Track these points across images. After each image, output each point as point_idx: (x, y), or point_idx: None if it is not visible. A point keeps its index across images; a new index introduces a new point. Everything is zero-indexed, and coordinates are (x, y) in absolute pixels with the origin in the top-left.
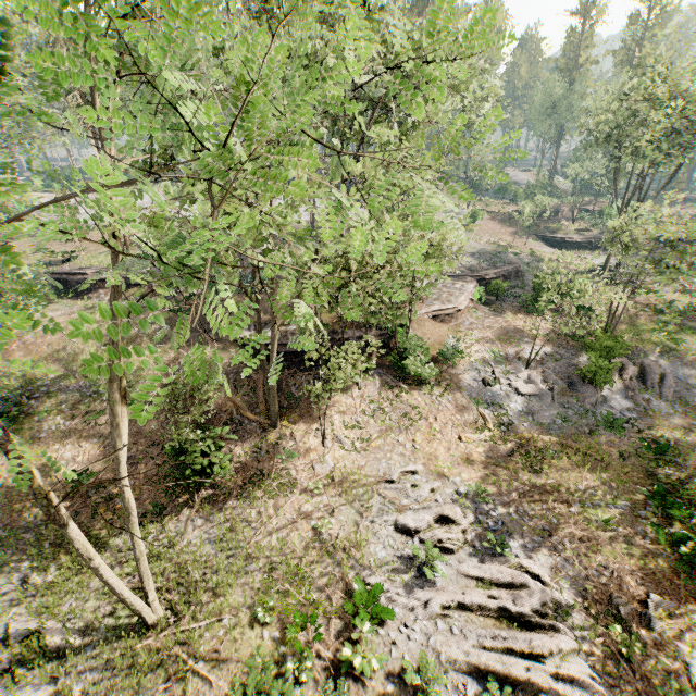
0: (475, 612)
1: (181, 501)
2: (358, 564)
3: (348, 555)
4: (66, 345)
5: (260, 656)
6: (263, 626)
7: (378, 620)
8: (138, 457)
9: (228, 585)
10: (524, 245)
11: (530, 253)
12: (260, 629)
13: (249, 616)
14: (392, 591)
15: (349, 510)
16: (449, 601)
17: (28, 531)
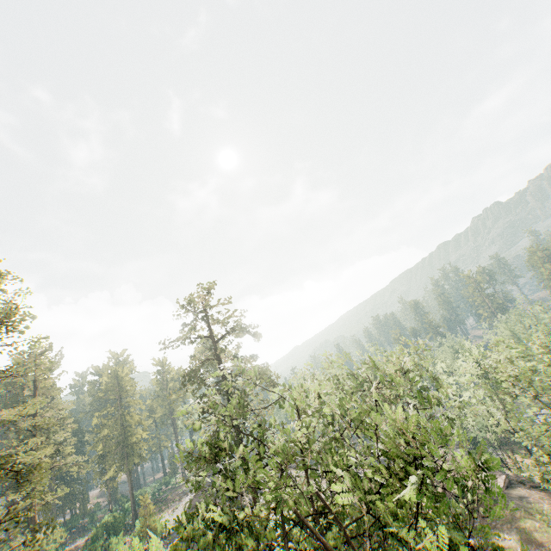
0: None
1: None
2: None
3: None
4: None
5: None
6: None
7: None
8: None
9: None
10: None
11: None
12: None
13: None
14: None
15: None
16: None
17: None
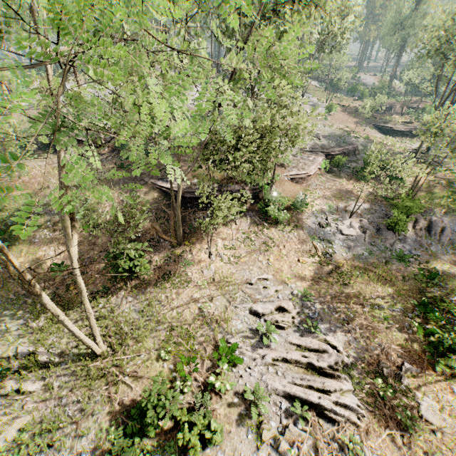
0: (293, 364)
1: (119, 286)
2: (224, 331)
3: (219, 325)
4: (49, 184)
5: (161, 377)
6: (164, 361)
7: (233, 363)
8: (94, 258)
9: (145, 336)
10: (363, 131)
11: (366, 138)
12: (162, 362)
13: (156, 354)
14: (243, 348)
15: (222, 299)
16: (278, 357)
17: (28, 296)
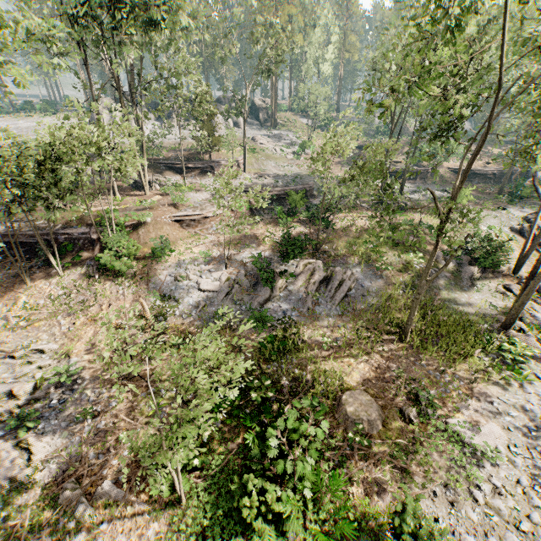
0: None
1: None
2: None
3: None
4: None
5: None
6: None
7: None
8: None
9: None
10: (340, 172)
11: (335, 178)
12: None
13: None
14: None
15: None
16: None
17: None
